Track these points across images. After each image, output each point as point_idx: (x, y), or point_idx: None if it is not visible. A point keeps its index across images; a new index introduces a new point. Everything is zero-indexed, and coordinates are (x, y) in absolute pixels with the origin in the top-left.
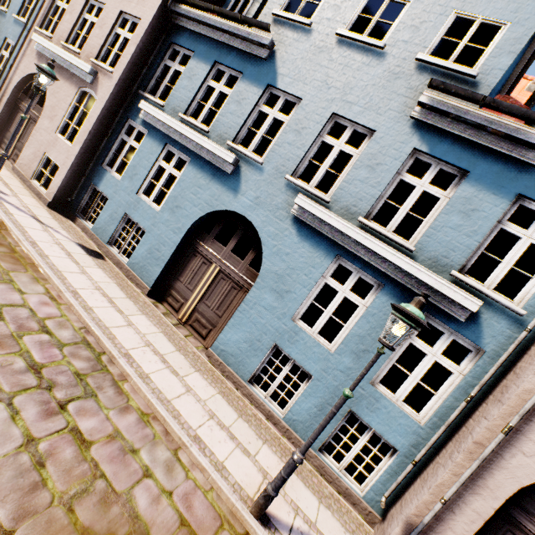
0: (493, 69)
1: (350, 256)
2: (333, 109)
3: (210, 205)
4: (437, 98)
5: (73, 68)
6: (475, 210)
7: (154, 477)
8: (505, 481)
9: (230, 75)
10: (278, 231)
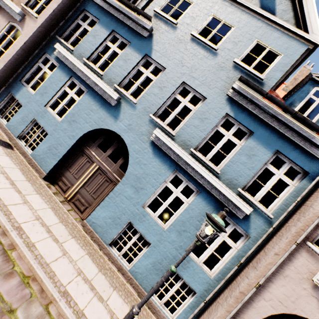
0: (272, 78)
1: (183, 171)
2: (183, 79)
3: (97, 124)
4: (242, 87)
5: (6, 7)
6: (254, 155)
7: None
8: (253, 315)
9: (122, 41)
10: (141, 148)
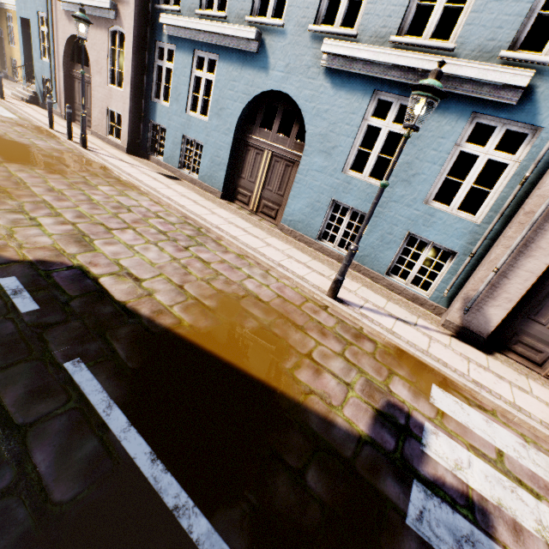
0: None
1: (387, 85)
2: None
3: (247, 94)
4: None
5: (97, 12)
6: None
7: (255, 279)
8: None
9: None
10: (313, 91)
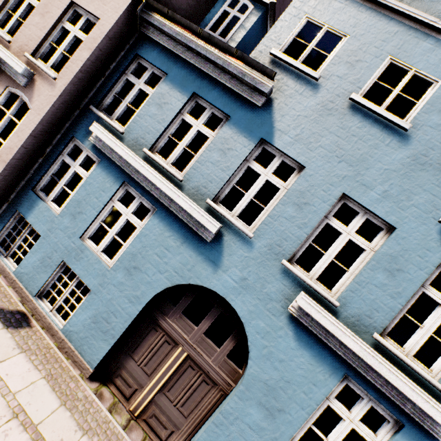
0: None
1: (362, 379)
2: (343, 188)
3: (180, 275)
4: None
5: None
6: None
7: None
8: None
9: (211, 113)
10: (270, 328)
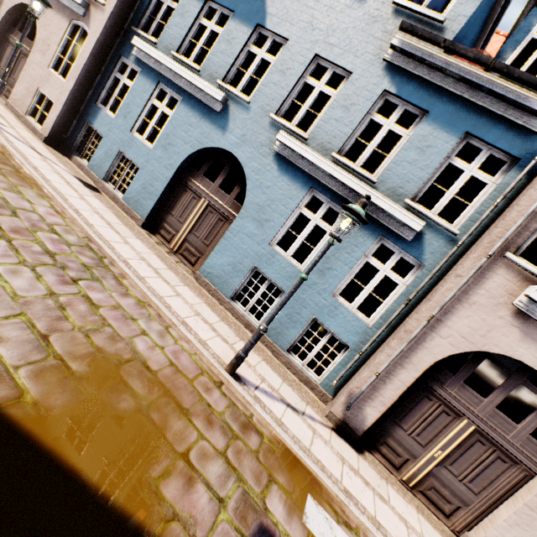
0: (459, 16)
1: (322, 188)
2: (316, 50)
3: (200, 142)
4: (407, 41)
5: None
6: (429, 146)
7: (149, 336)
8: (425, 357)
9: (221, 14)
10: (261, 166)
